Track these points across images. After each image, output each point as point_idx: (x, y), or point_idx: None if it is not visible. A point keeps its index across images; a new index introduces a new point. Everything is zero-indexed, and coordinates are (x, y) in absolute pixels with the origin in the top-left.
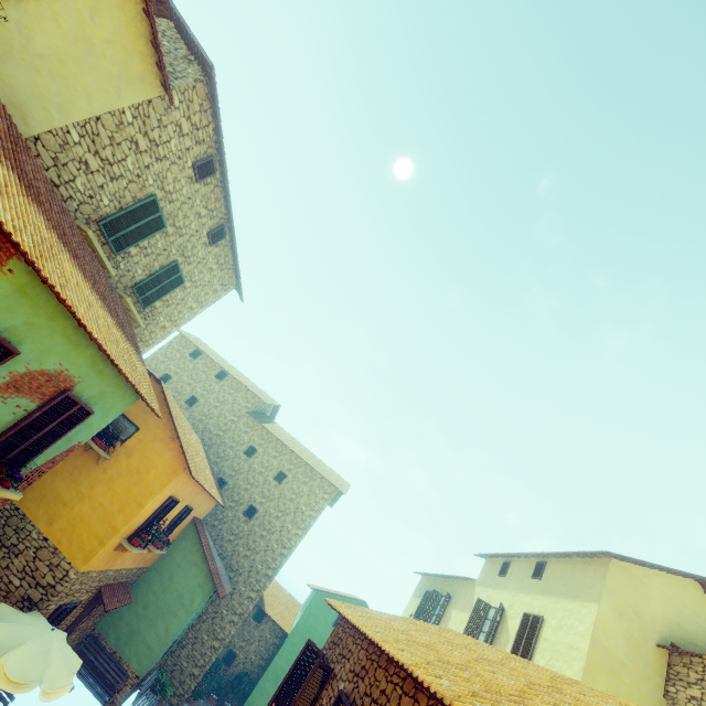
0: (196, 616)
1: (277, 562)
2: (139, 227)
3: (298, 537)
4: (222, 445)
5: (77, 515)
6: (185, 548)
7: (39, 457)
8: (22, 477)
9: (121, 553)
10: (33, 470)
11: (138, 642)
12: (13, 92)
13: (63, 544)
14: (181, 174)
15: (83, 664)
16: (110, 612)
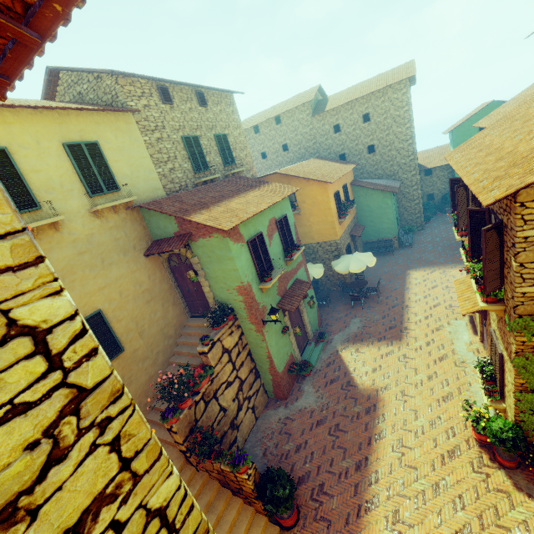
0: (395, 204)
1: (410, 150)
2: (197, 152)
3: (410, 129)
4: (321, 144)
5: (316, 231)
6: (361, 195)
7: (293, 237)
8: (298, 244)
9: (342, 223)
10: (296, 240)
11: (382, 231)
12: (148, 190)
13: (324, 239)
14: (170, 115)
15: (372, 250)
16: (361, 234)
